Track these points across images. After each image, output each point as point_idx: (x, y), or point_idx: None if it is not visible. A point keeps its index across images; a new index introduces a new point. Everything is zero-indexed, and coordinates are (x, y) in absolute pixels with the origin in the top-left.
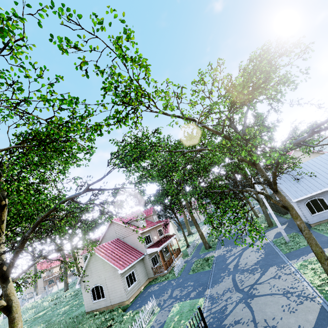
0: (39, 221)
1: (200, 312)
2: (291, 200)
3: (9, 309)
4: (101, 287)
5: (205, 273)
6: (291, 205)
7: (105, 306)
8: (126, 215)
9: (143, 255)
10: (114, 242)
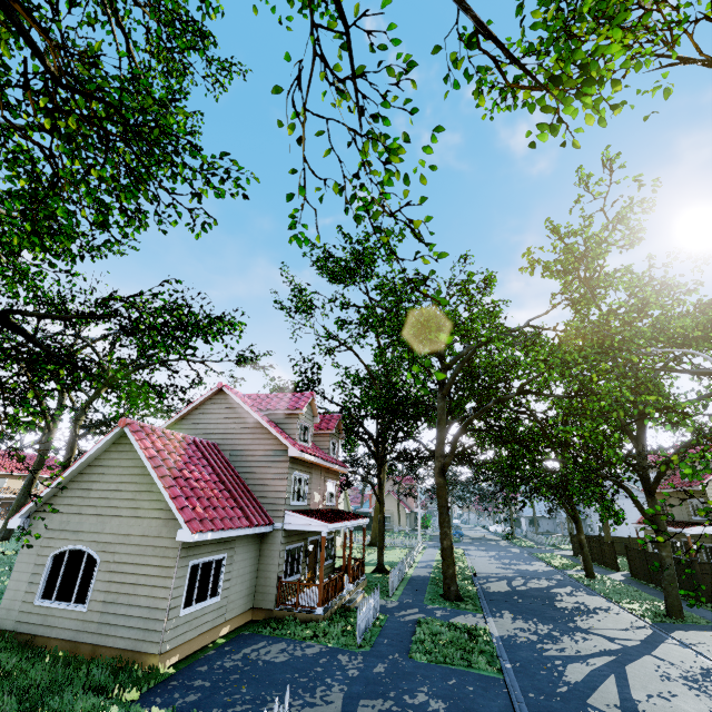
0: None
1: None
2: None
3: None
4: (92, 561)
5: (485, 684)
6: None
7: (69, 639)
8: (268, 395)
9: (269, 525)
10: (202, 446)
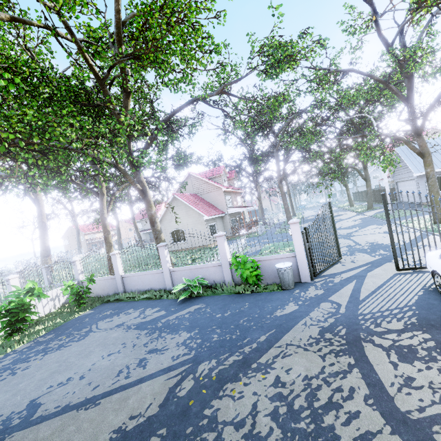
0: (171, 116)
1: (330, 205)
2: (410, 176)
3: (145, 193)
4: (182, 231)
5: None
6: (429, 152)
7: (186, 248)
8: (206, 171)
9: (223, 214)
10: (193, 195)
